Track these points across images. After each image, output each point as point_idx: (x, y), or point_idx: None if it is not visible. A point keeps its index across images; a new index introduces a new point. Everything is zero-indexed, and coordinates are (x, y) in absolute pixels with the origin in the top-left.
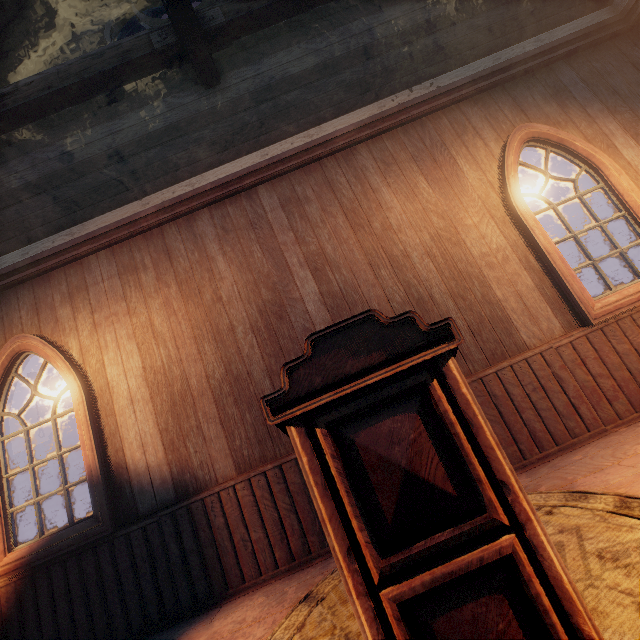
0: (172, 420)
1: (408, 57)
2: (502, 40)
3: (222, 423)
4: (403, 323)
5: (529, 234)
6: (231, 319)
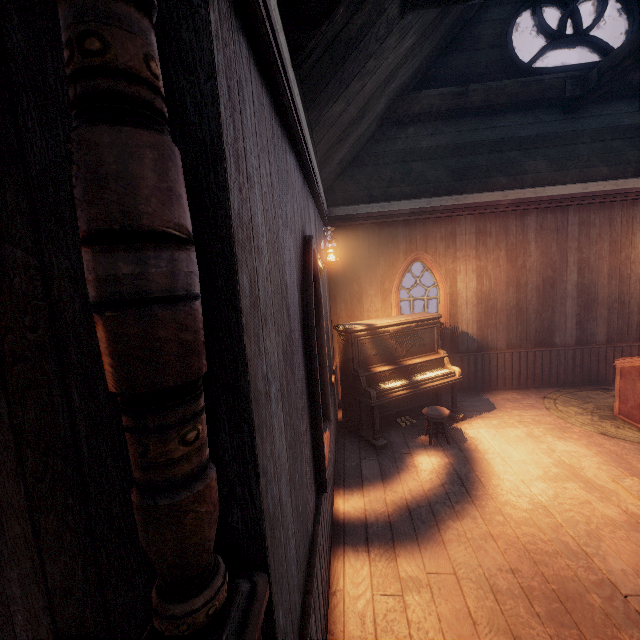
0: (484, 318)
1: None
2: None
3: (506, 326)
4: None
5: None
6: (527, 279)
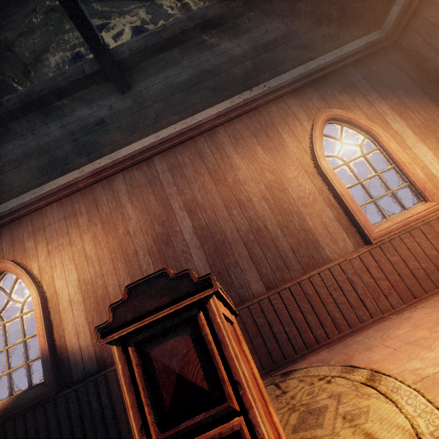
0: (96, 315)
1: (251, 68)
2: (311, 54)
3: None
4: (183, 277)
5: (330, 183)
6: (135, 246)
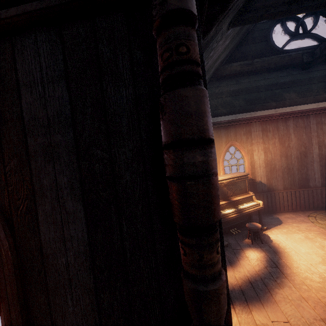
0: (269, 174)
1: None
2: None
3: (282, 178)
4: None
5: None
6: (291, 153)
